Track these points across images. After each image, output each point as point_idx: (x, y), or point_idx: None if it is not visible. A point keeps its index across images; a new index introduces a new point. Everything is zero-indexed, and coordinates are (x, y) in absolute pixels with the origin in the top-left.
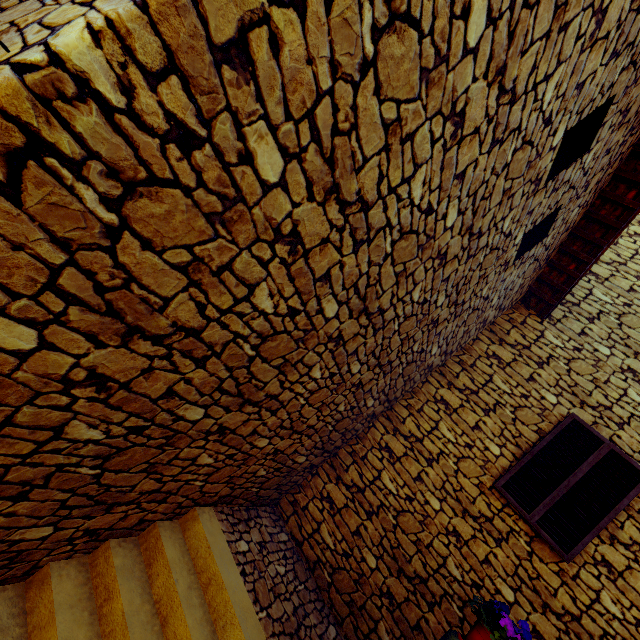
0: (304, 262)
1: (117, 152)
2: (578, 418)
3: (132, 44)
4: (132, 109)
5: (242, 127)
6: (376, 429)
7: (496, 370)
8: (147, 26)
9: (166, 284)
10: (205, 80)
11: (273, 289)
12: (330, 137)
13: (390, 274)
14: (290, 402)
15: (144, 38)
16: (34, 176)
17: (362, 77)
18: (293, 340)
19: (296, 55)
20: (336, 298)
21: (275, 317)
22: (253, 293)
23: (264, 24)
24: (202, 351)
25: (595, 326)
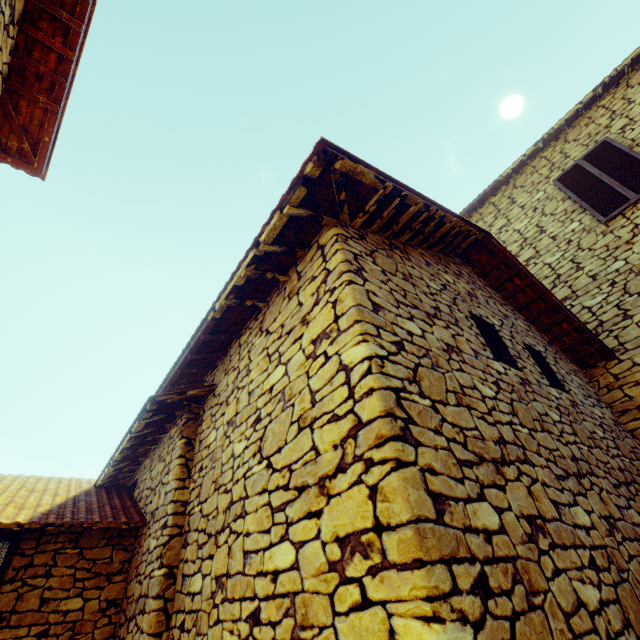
0: None
1: None
2: None
3: None
4: None
5: None
6: None
7: None
8: None
9: None
10: None
11: None
12: None
13: None
14: None
15: None
16: None
17: None
18: None
19: None
20: None
21: None
22: None
23: None
24: None
25: (637, 315)
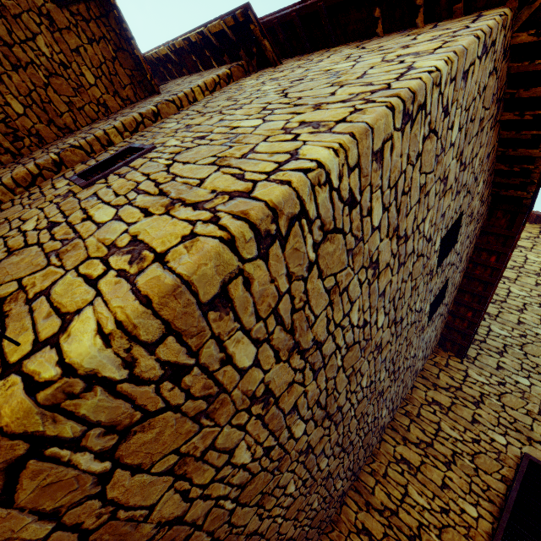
0: (275, 407)
1: (116, 411)
2: (533, 458)
3: (137, 332)
4: (133, 374)
5: (223, 342)
6: (348, 507)
7: (441, 416)
8: (150, 316)
9: (152, 492)
10: (194, 327)
11: (250, 441)
12: (290, 316)
13: (343, 379)
14: (269, 528)
15: (147, 324)
16: (31, 470)
17: (309, 272)
18: (269, 472)
19: (262, 281)
20: (303, 419)
21: (252, 463)
22: (233, 454)
23: (239, 275)
24: (184, 532)
25: (506, 359)
